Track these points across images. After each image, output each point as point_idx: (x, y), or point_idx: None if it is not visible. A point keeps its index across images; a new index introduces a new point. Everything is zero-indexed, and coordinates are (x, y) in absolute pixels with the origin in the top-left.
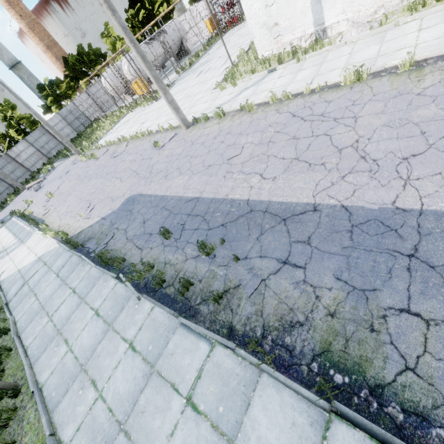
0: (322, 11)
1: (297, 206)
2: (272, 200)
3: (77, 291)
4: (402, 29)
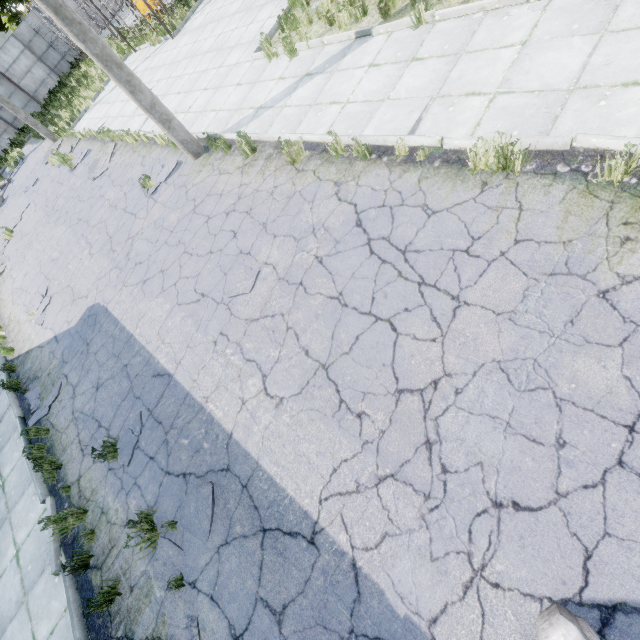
0: None
1: (291, 510)
2: (262, 463)
3: (6, 488)
4: None
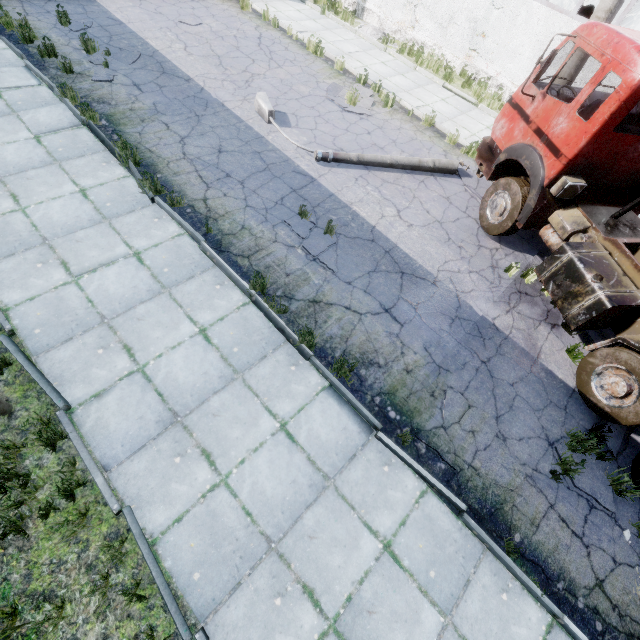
0: None
1: (181, 73)
2: (173, 61)
3: None
4: (382, 55)
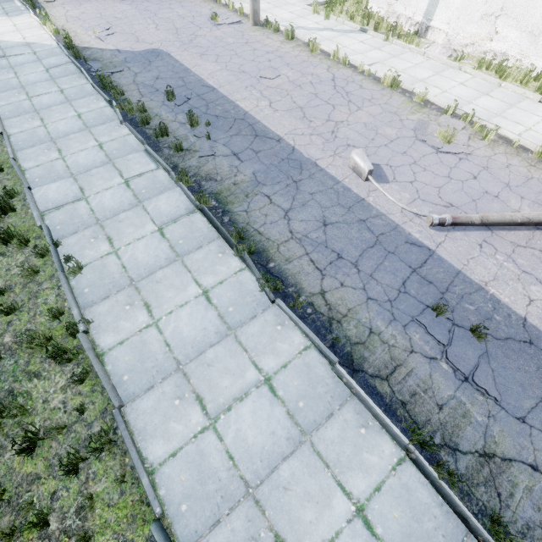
0: (436, 6)
1: (272, 133)
2: (262, 121)
3: (65, 92)
4: (457, 74)
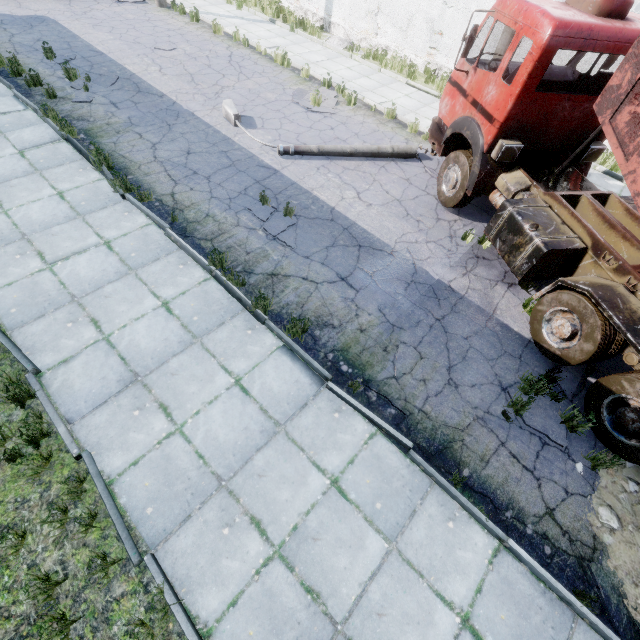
0: (332, 3)
1: (156, 91)
2: (148, 82)
3: None
4: (348, 61)
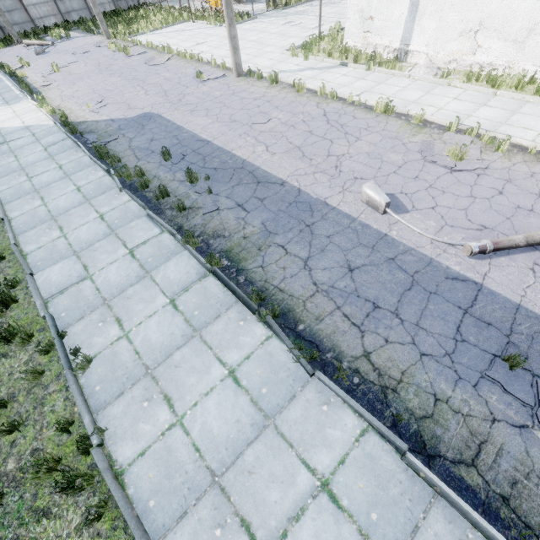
0: (412, 32)
1: (274, 178)
2: (261, 167)
3: (64, 168)
4: (448, 90)
